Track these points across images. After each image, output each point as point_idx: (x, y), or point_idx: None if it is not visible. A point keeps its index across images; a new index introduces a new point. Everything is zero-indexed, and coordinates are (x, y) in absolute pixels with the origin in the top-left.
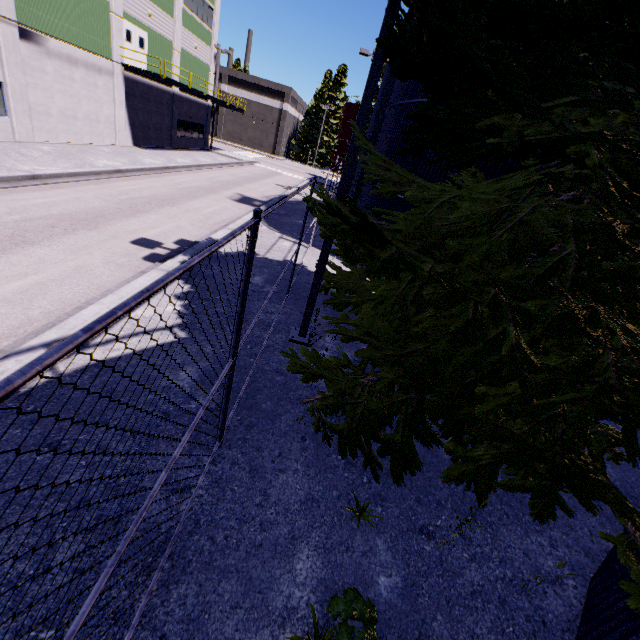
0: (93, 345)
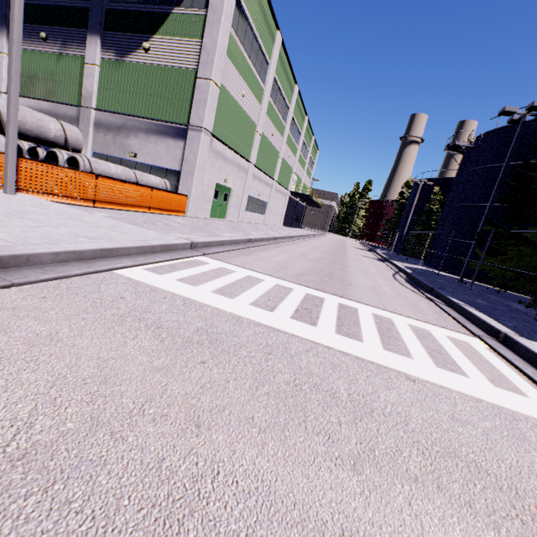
0: None
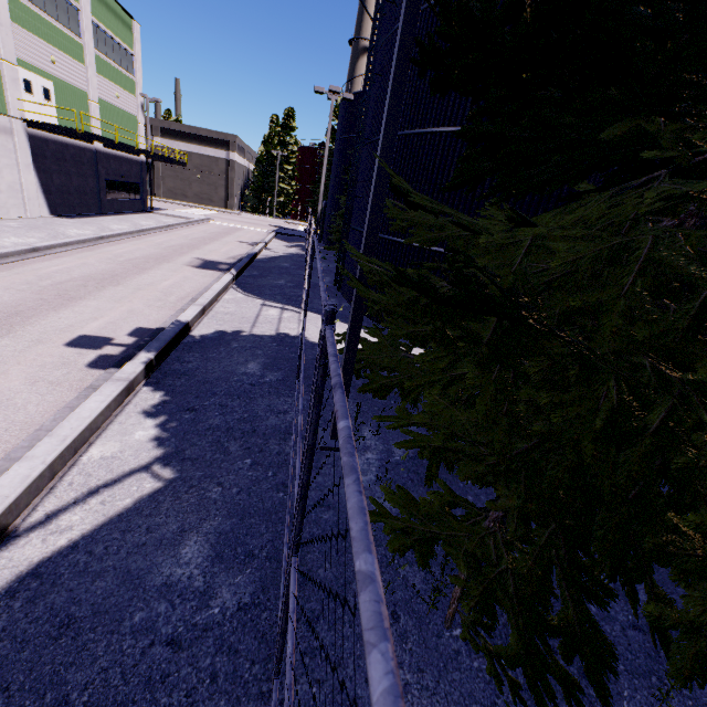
0: (24, 531)
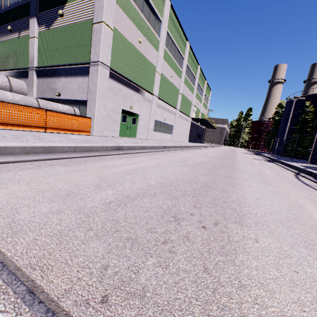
0: None
